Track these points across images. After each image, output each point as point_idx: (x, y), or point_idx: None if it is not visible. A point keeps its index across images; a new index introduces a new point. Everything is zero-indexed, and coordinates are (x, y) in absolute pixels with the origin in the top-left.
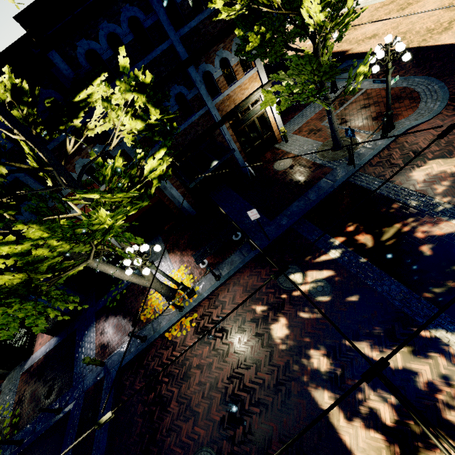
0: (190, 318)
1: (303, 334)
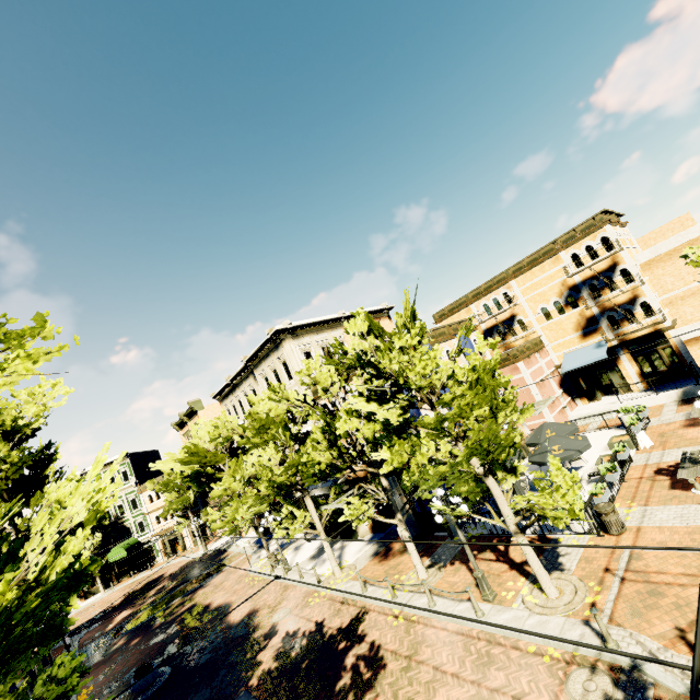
0: (83, 692)
1: (145, 632)
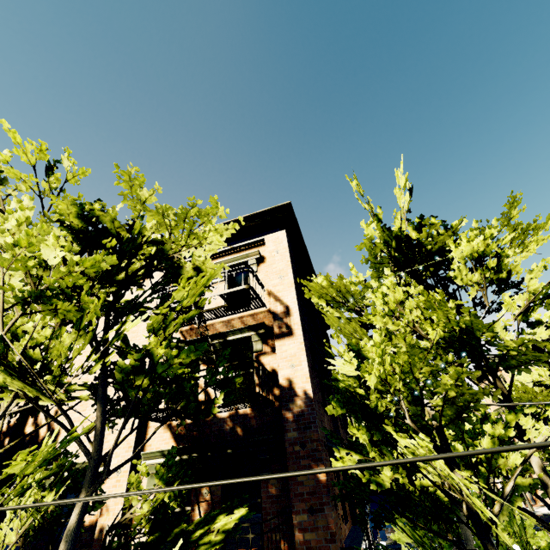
0: None
1: None
